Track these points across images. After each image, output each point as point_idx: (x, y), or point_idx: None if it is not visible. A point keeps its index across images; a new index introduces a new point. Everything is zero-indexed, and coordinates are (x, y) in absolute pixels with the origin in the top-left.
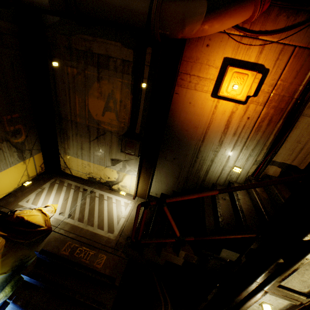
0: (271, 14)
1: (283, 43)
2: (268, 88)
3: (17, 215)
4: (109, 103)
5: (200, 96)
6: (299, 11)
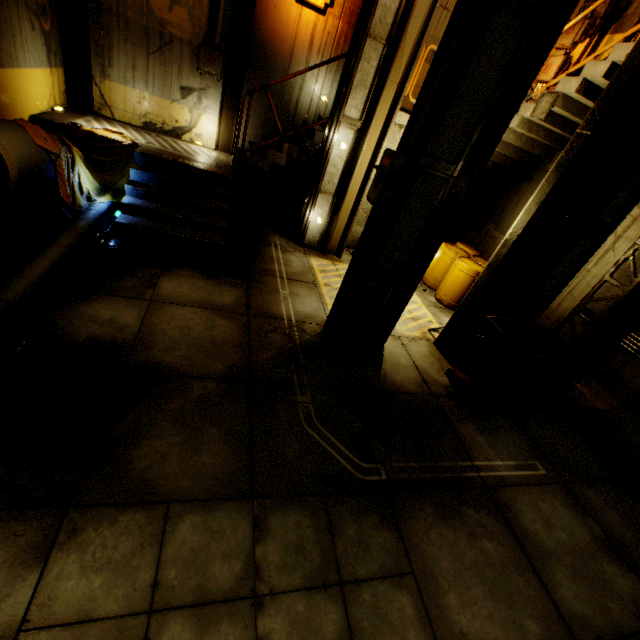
0: None
1: None
2: (341, 0)
3: (83, 129)
4: None
5: None
6: None
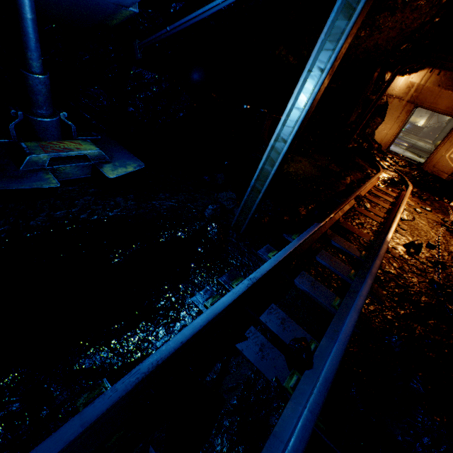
0: None
1: None
2: None
3: None
4: None
5: None
6: None
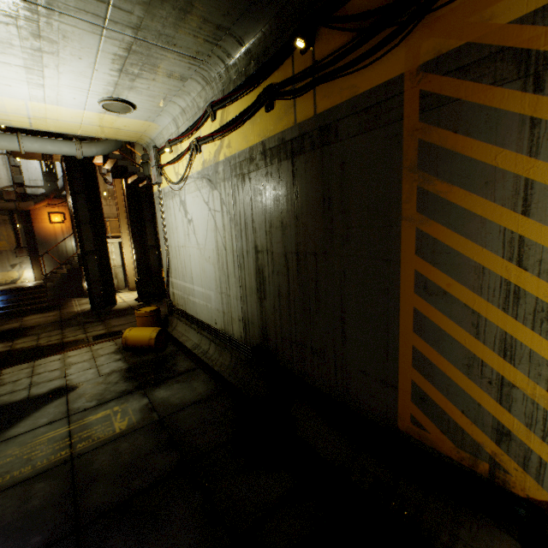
0: (56, 200)
1: (64, 206)
2: (69, 217)
3: None
4: (1, 238)
5: (46, 224)
6: (63, 199)
